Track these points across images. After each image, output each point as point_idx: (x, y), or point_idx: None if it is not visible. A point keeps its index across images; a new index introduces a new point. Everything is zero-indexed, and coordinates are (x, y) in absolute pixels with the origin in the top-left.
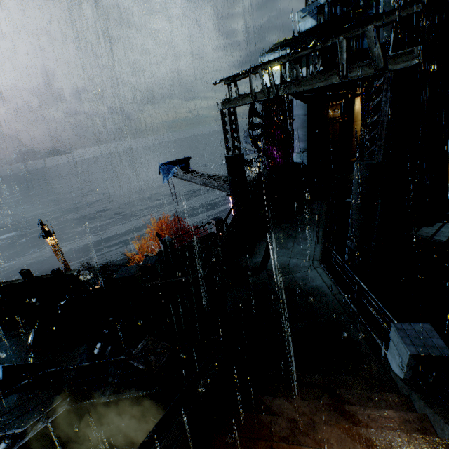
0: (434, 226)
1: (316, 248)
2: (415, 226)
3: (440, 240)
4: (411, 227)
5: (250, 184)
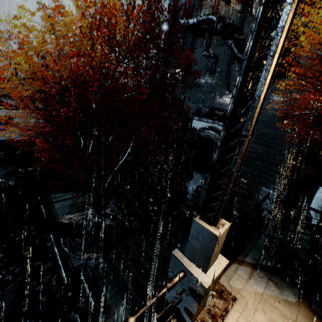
0: (66, 193)
1: None
2: (60, 191)
3: (52, 200)
4: (56, 191)
5: None
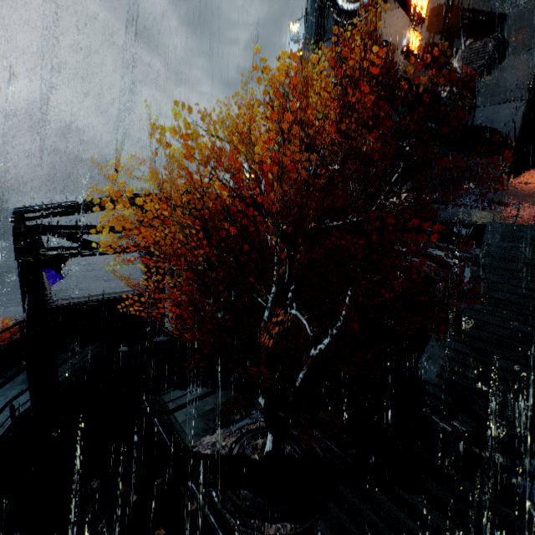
0: (188, 390)
1: (30, 402)
2: (175, 386)
3: (168, 407)
4: (169, 387)
5: (52, 310)
